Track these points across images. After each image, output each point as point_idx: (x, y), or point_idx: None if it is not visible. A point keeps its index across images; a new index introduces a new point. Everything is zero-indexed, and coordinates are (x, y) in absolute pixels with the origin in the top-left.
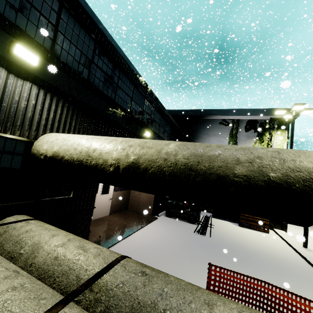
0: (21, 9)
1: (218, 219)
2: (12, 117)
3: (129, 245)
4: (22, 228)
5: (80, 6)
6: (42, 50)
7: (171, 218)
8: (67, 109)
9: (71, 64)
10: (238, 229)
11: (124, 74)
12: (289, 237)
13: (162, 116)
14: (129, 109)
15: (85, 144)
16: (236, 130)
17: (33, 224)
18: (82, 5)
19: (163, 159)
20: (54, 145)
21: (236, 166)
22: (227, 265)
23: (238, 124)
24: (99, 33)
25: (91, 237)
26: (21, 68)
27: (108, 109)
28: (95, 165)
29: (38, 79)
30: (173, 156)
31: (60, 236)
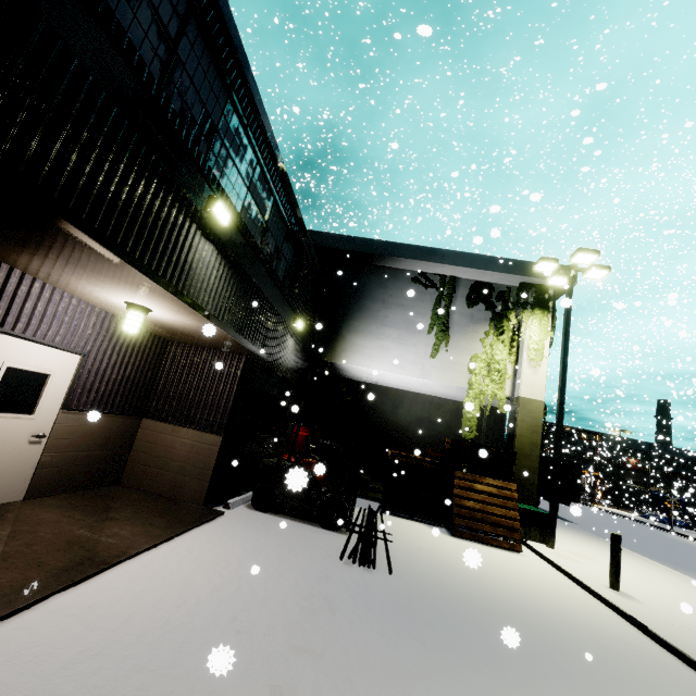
0: None
1: (399, 518)
2: None
3: (45, 641)
4: None
5: None
6: None
7: (268, 514)
8: None
9: None
10: (453, 544)
11: None
12: (567, 563)
13: (276, 203)
14: (156, 74)
15: None
16: (449, 301)
17: None
18: None
19: None
20: None
21: None
22: (474, 693)
23: (453, 289)
24: None
25: None
26: None
27: None
28: None
29: None
30: None
31: None
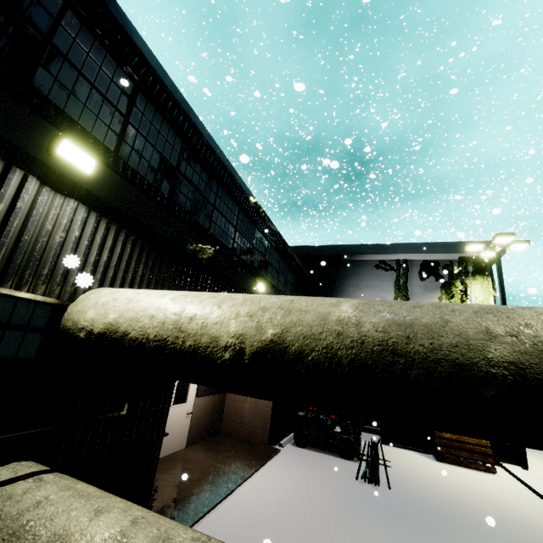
0: (77, 91)
1: (395, 448)
2: (37, 260)
3: (233, 517)
4: (26, 496)
5: (165, 90)
6: (102, 150)
7: (306, 449)
8: (132, 245)
9: (144, 172)
10: (438, 468)
11: (225, 189)
12: (537, 482)
13: (281, 257)
14: (231, 245)
15: (171, 306)
16: (406, 278)
17: (50, 485)
18: (169, 88)
19: (334, 333)
20: (109, 310)
21: (487, 343)
22: None
23: (407, 269)
24: (190, 128)
25: (153, 502)
26: (65, 177)
27: (199, 246)
28: (192, 347)
29: (90, 196)
30: (354, 326)
31: (113, 514)
